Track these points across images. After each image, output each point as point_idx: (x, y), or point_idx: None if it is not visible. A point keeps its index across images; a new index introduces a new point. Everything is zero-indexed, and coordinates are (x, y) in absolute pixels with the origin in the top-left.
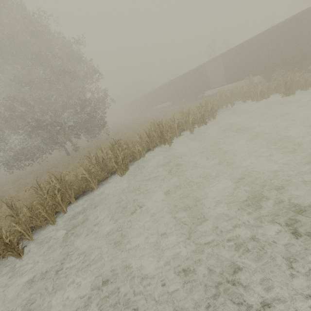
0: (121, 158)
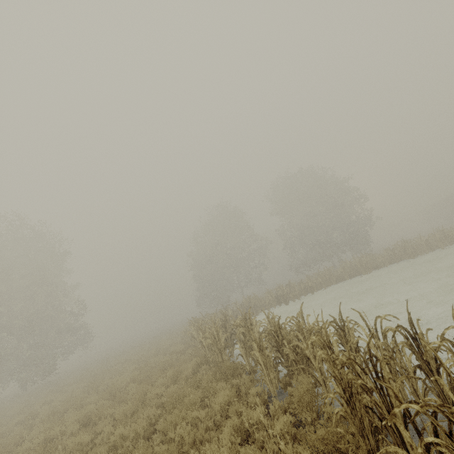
0: (364, 263)
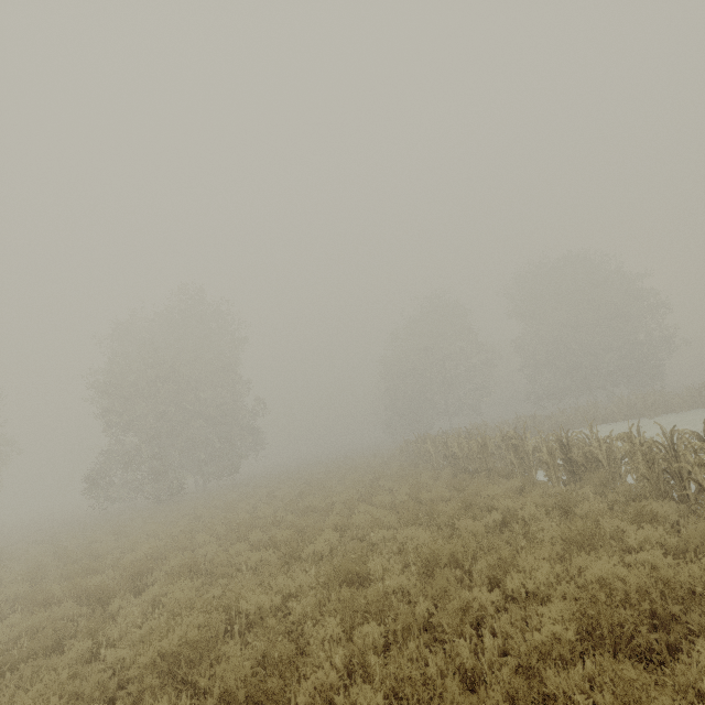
0: (650, 402)
